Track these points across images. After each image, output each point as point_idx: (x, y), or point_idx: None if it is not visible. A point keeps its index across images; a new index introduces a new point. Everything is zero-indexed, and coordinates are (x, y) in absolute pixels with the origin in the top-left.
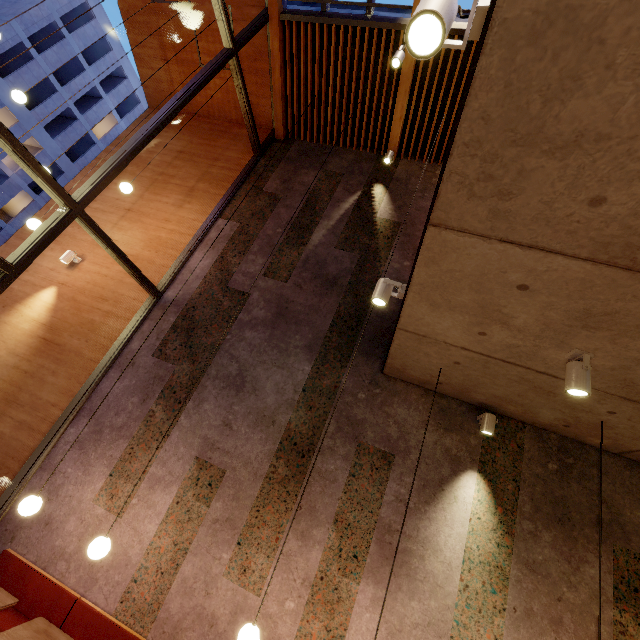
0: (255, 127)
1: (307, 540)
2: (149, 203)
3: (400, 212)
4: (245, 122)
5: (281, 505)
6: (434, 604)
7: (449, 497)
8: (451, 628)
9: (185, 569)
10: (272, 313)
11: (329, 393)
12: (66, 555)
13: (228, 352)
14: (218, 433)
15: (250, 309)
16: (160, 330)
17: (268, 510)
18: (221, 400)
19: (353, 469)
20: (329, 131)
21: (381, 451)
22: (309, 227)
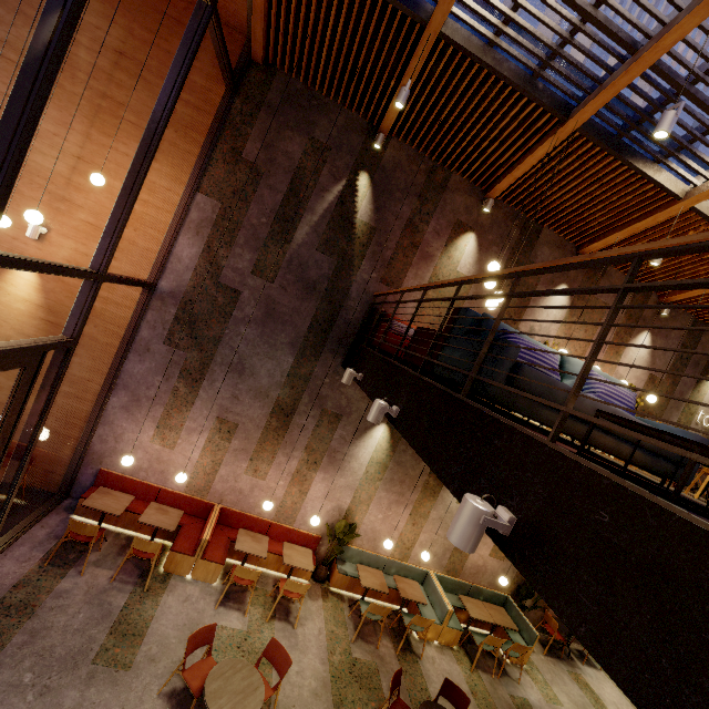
0: (231, 69)
1: (290, 457)
2: (103, 151)
3: (378, 215)
4: (219, 63)
5: (275, 441)
6: (351, 479)
7: (368, 436)
8: (357, 486)
9: (221, 472)
10: (262, 313)
11: (306, 378)
12: (143, 469)
13: (229, 344)
14: (230, 402)
15: (243, 307)
16: (164, 321)
17: (267, 444)
18: (228, 381)
19: (318, 423)
20: (320, 77)
21: (335, 413)
22: (293, 221)
